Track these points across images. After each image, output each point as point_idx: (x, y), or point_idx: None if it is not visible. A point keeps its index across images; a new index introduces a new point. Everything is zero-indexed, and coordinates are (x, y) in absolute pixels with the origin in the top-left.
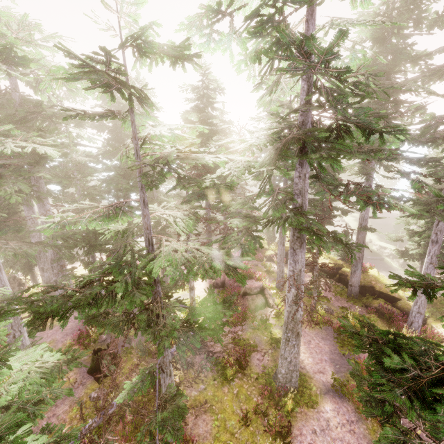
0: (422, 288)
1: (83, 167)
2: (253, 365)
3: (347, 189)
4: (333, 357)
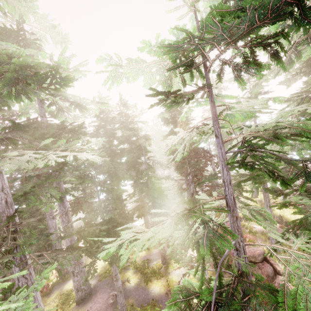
0: None
1: (98, 166)
2: None
3: None
4: None
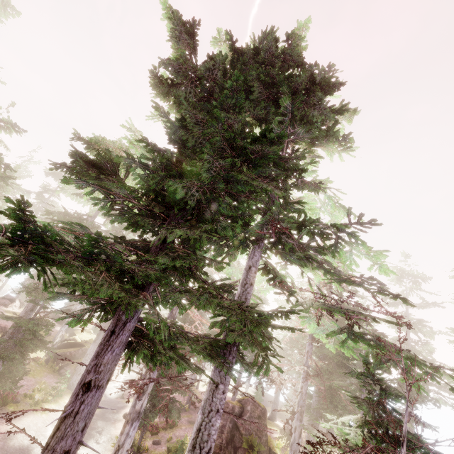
0: None
1: None
2: None
3: None
4: None
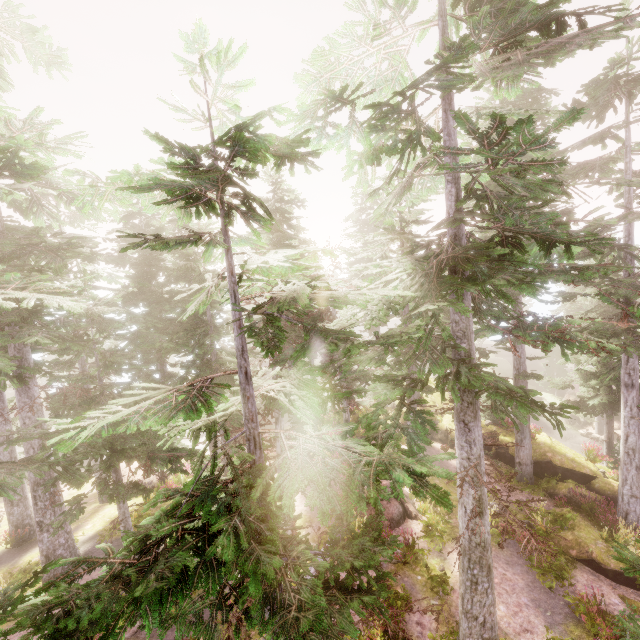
0: (628, 456)
1: (104, 322)
2: (413, 636)
3: (523, 324)
4: (535, 597)
